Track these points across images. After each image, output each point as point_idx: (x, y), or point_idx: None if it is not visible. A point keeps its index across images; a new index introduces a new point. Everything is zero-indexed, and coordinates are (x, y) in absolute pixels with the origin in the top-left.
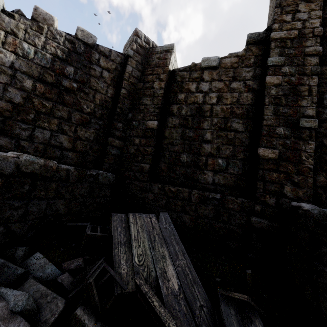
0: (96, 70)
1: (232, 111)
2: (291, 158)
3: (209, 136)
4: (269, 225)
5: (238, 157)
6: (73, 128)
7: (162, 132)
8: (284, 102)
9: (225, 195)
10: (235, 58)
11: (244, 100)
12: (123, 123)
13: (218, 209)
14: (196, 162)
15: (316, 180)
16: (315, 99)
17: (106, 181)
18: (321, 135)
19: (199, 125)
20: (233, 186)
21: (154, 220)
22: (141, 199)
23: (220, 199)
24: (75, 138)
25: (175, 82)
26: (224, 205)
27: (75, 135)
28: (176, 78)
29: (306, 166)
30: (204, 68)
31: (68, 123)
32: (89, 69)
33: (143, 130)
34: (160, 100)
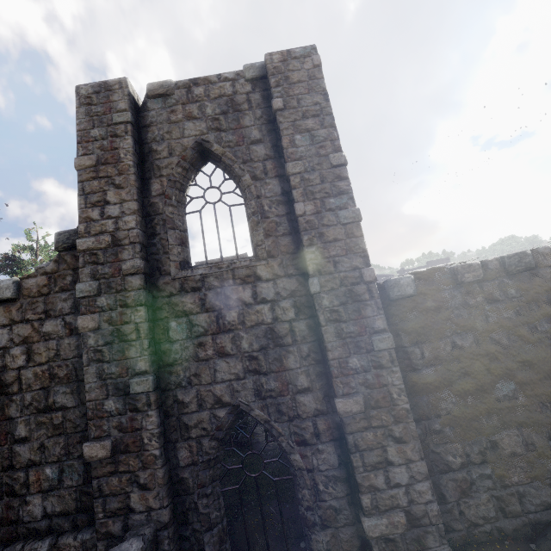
0: None
1: (52, 374)
2: (131, 445)
3: (24, 430)
4: None
5: (74, 454)
6: None
7: None
8: (108, 356)
9: (58, 538)
10: (43, 277)
11: (67, 352)
12: None
13: None
14: (9, 485)
15: (179, 459)
16: (145, 343)
17: None
18: (173, 387)
19: (3, 414)
20: (75, 510)
21: None
22: None
23: None
24: None
25: None
26: None
27: None
28: None
29: (151, 453)
30: None
31: None
32: None
33: None
34: None
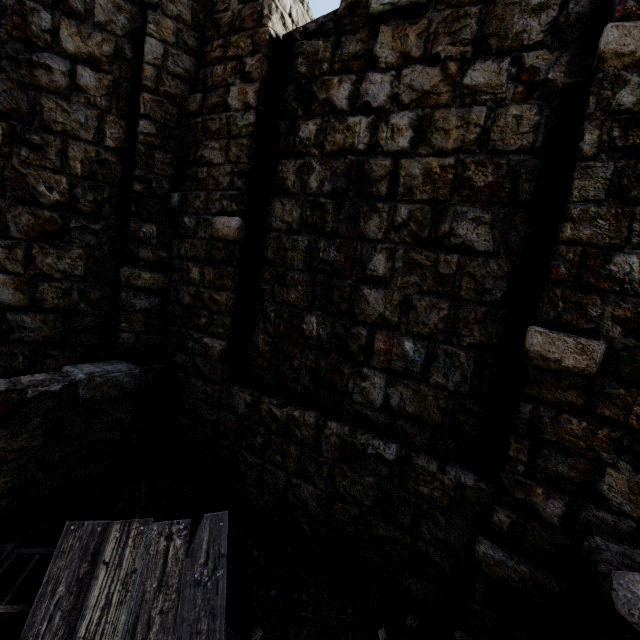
0: (54, 70)
1: (461, 177)
2: None
3: (382, 265)
4: (528, 580)
5: (464, 338)
6: (21, 252)
7: (258, 244)
8: None
9: (410, 453)
10: None
11: (507, 136)
12: (160, 224)
13: (389, 489)
14: (342, 340)
15: None
16: None
17: (107, 393)
18: None
19: (355, 228)
20: (439, 426)
21: (178, 547)
22: (210, 424)
23: (397, 464)
24: (32, 278)
25: (292, 80)
26: (404, 481)
27: (30, 269)
28: (293, 65)
29: None
30: (379, 15)
31: (3, 240)
32: (30, 68)
33: (208, 243)
34: (245, 150)
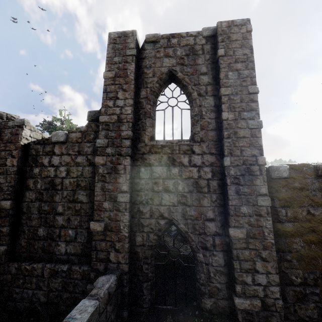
0: None
1: (78, 184)
2: (114, 228)
3: (61, 209)
4: None
5: (84, 226)
6: None
7: (20, 207)
8: (108, 179)
9: (71, 266)
10: (79, 133)
11: (86, 174)
12: None
13: (66, 280)
14: (51, 235)
15: (136, 241)
16: (128, 176)
17: None
18: (138, 203)
19: (52, 199)
20: (81, 254)
21: None
22: None
23: (67, 271)
24: None
25: (30, 156)
26: (70, 276)
27: None
28: (31, 151)
29: (123, 234)
30: (54, 142)
31: None
32: None
33: None
34: (13, 178)
